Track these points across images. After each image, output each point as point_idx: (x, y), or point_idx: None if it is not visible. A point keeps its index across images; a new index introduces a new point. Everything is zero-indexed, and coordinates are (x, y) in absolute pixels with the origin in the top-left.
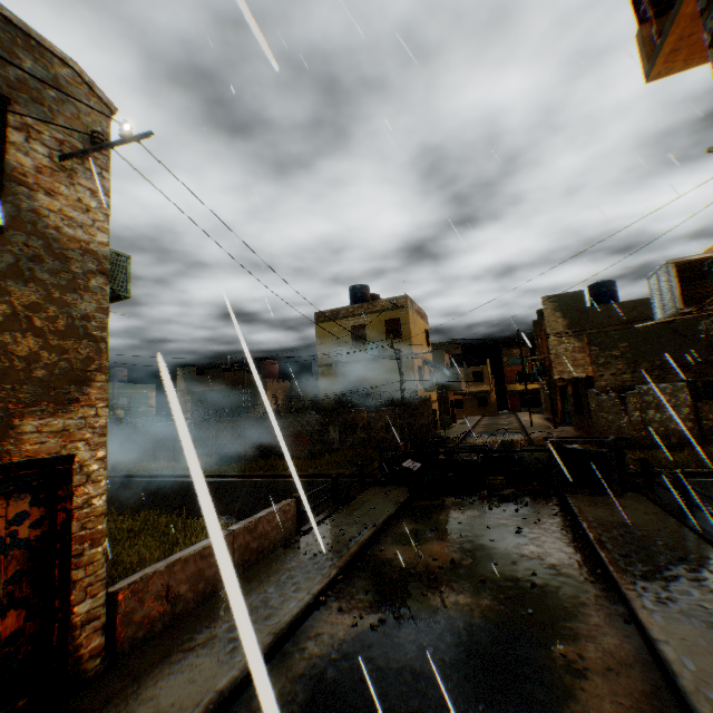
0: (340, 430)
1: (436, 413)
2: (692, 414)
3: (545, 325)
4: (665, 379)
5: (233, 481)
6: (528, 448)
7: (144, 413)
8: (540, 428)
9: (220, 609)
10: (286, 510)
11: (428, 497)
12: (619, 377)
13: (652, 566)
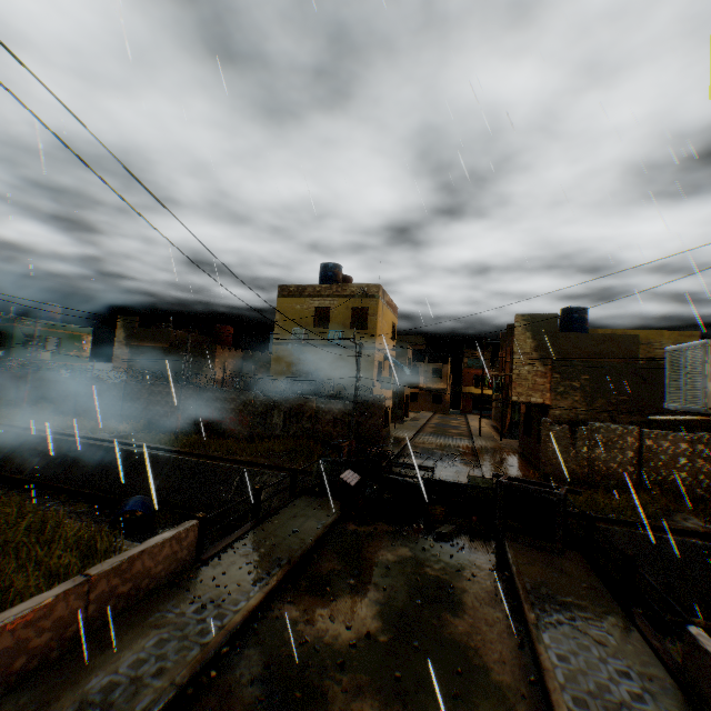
0: (285, 416)
1: (388, 411)
2: (636, 460)
3: (513, 343)
4: (617, 418)
5: (157, 455)
6: (475, 479)
7: (76, 358)
8: (487, 439)
9: (36, 705)
10: (183, 537)
11: (360, 521)
12: (575, 409)
13: (594, 683)
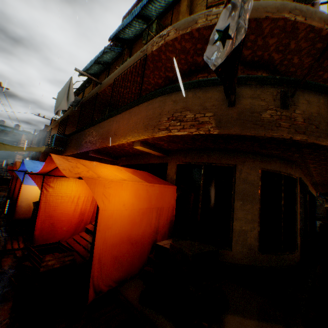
0: None
1: None
2: None
3: None
4: None
5: None
6: None
7: None
8: None
9: None
10: None
11: None
12: None
13: None
